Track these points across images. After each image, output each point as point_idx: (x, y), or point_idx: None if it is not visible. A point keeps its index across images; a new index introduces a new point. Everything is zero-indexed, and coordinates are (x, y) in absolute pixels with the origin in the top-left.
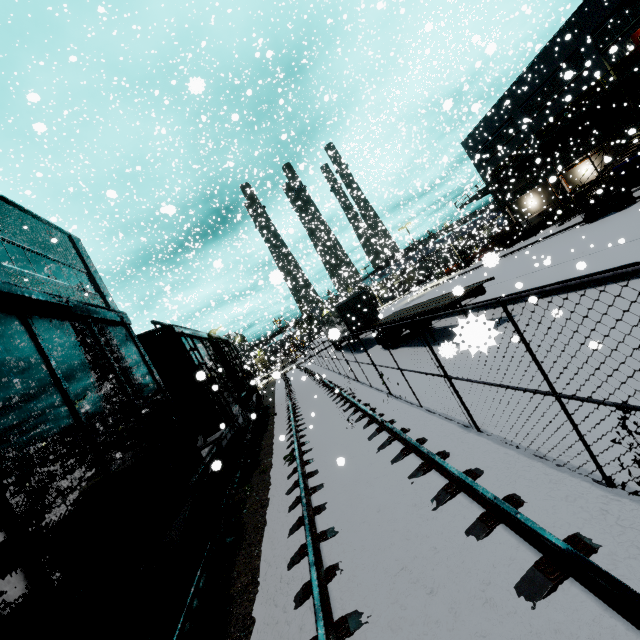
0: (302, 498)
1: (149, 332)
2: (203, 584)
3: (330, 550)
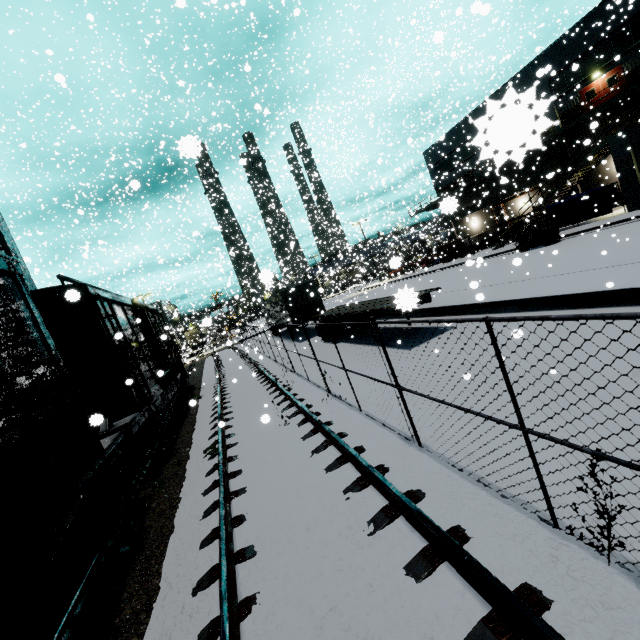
0: (221, 505)
1: (53, 288)
2: (81, 609)
3: (247, 575)
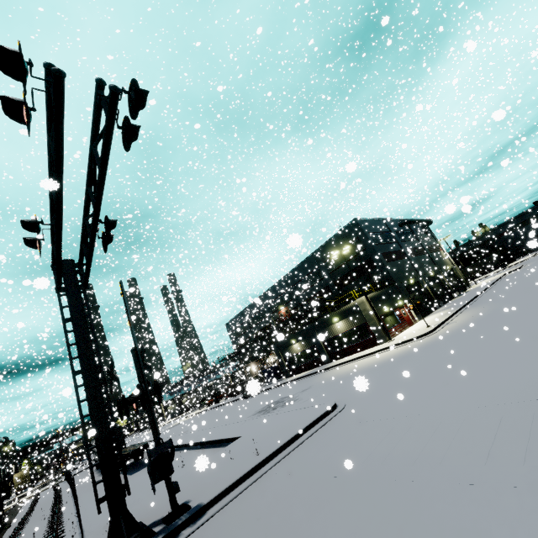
0: None
1: None
2: None
3: None
